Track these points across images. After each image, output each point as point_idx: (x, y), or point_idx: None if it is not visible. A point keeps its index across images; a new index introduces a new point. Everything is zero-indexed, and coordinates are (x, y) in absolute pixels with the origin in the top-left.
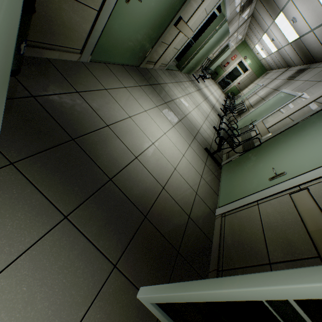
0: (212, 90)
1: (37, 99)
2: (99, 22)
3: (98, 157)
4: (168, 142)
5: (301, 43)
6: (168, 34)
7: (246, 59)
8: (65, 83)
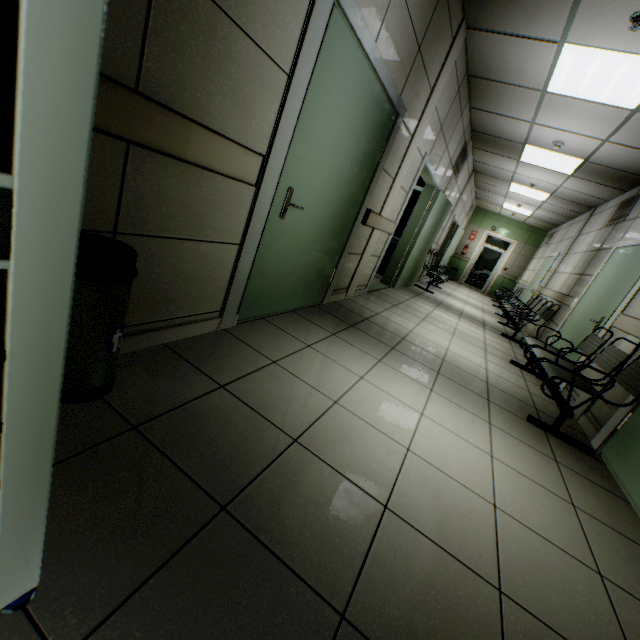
0: (462, 296)
1: (142, 431)
2: (244, 258)
3: (291, 541)
4: (440, 433)
5: (594, 166)
6: (355, 239)
7: (495, 229)
8: (197, 376)
